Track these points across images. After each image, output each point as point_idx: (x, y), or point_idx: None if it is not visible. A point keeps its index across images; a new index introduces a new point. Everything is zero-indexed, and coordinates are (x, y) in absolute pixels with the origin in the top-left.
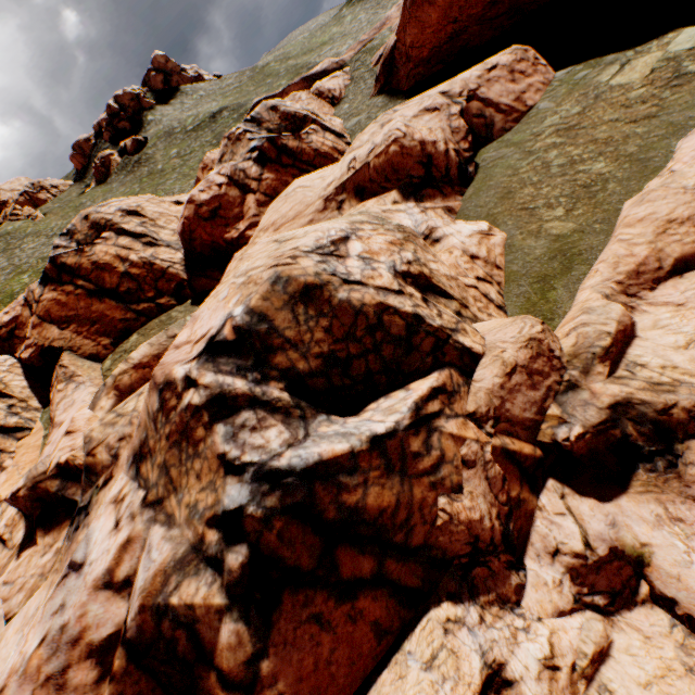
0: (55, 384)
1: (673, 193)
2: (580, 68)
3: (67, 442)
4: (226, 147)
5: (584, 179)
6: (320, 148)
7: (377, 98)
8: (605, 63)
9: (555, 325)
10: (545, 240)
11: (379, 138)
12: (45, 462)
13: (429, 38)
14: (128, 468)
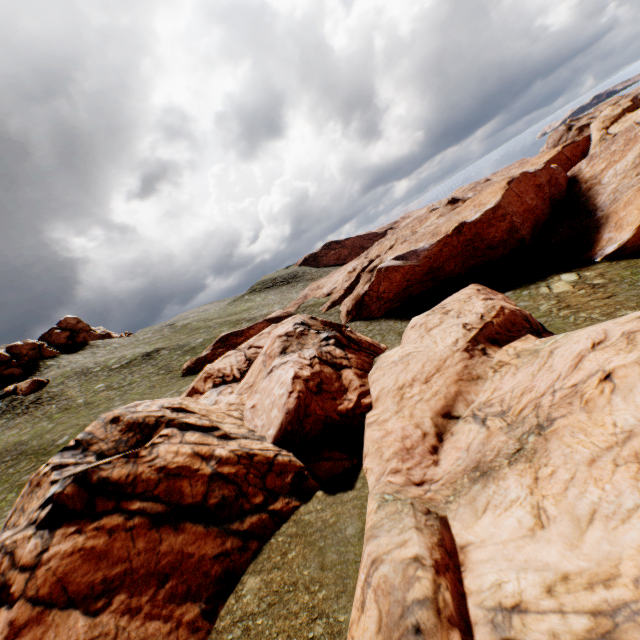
0: None
1: None
2: (519, 291)
3: None
4: (287, 341)
5: None
6: (367, 340)
7: (353, 322)
8: (533, 288)
9: None
10: None
11: (480, 310)
12: None
13: (394, 288)
14: None
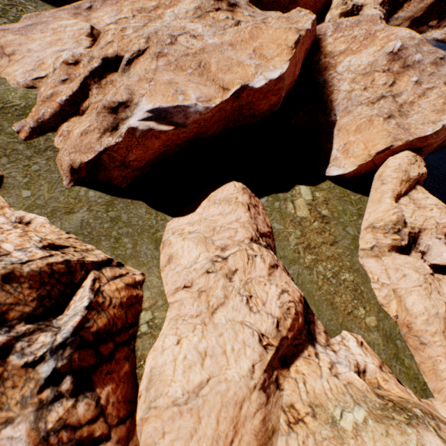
0: None
1: (433, 318)
2: (272, 199)
3: None
4: None
5: (350, 285)
6: (121, 297)
7: (83, 189)
8: (282, 199)
9: (421, 379)
10: (375, 331)
11: (276, 310)
12: None
13: (149, 155)
14: None
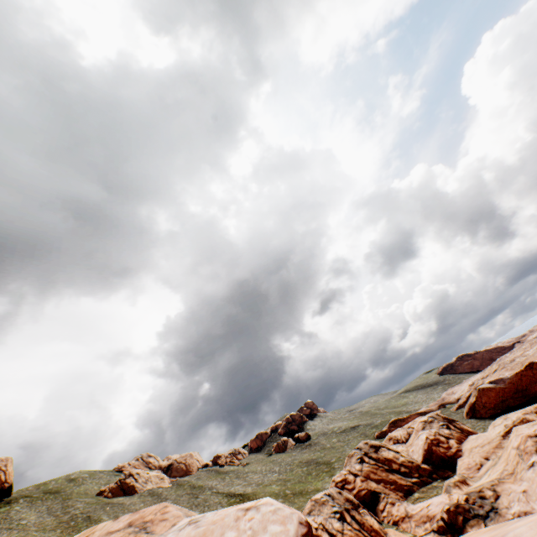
0: (388, 506)
1: None
2: None
3: (457, 494)
4: (424, 424)
5: None
6: (467, 429)
7: (469, 420)
8: None
9: None
10: None
11: (513, 418)
12: (451, 501)
13: (492, 400)
14: (535, 454)
